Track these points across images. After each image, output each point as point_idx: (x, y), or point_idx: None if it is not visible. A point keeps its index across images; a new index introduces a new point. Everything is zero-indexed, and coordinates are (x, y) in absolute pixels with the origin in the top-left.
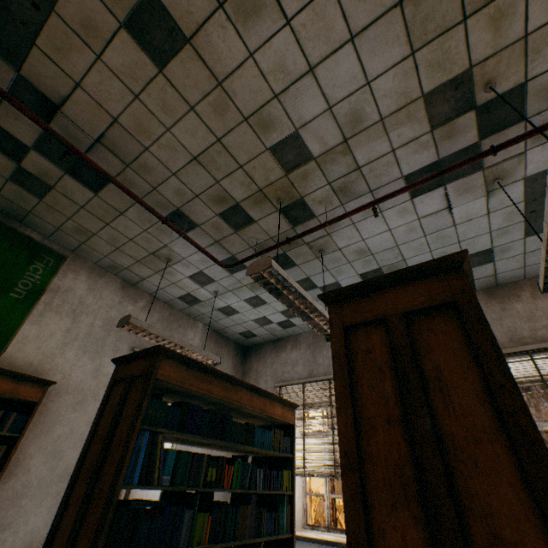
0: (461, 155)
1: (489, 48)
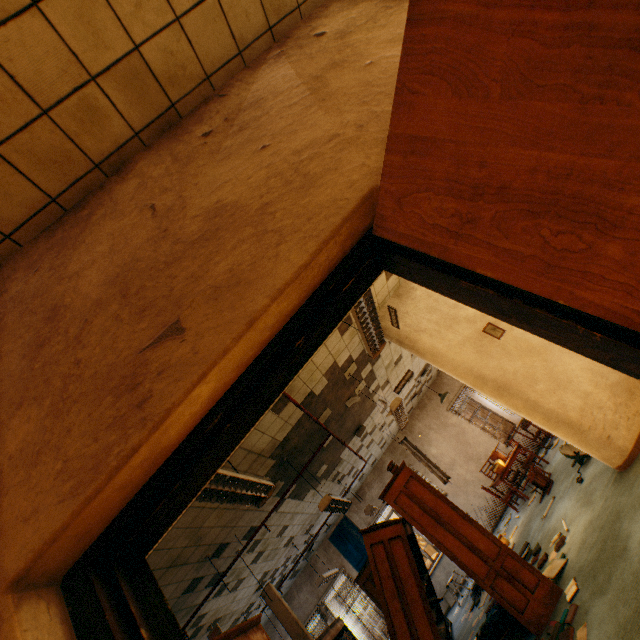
0: (245, 616)
1: (237, 614)
